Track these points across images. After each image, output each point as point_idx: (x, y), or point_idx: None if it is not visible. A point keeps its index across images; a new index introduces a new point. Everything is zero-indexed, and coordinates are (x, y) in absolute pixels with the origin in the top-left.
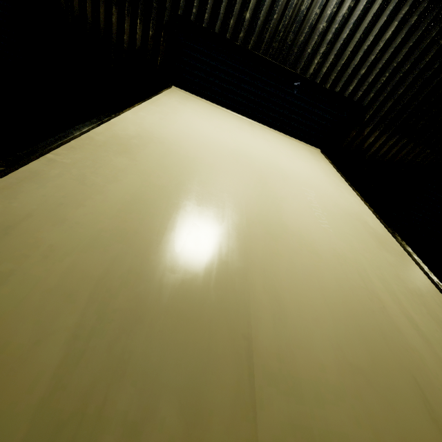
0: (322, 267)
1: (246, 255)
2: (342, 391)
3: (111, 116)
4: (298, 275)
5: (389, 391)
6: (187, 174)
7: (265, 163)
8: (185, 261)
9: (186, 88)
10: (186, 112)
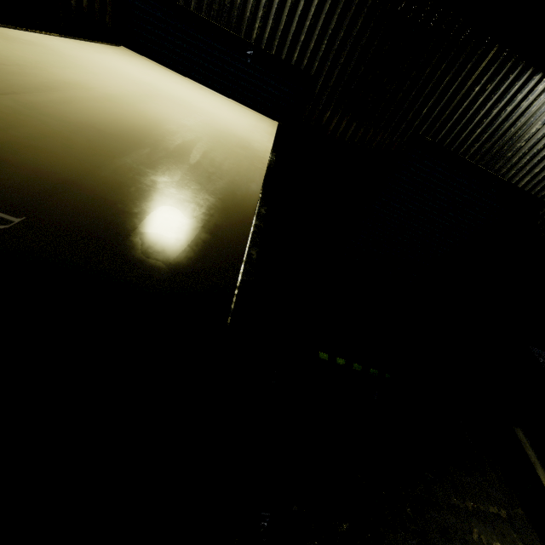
0: (140, 120)
1: (65, 91)
2: (69, 123)
3: (10, 26)
4: (105, 110)
5: (113, 139)
6: (59, 64)
7: (173, 96)
8: (0, 70)
9: (141, 54)
10: (114, 57)
